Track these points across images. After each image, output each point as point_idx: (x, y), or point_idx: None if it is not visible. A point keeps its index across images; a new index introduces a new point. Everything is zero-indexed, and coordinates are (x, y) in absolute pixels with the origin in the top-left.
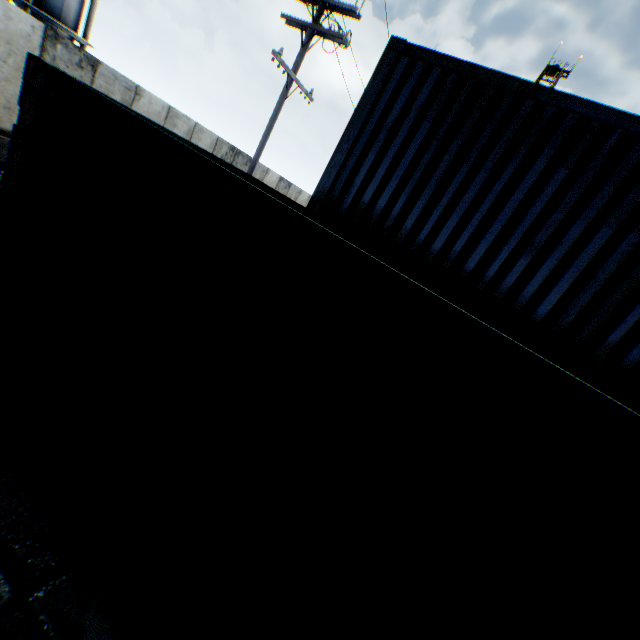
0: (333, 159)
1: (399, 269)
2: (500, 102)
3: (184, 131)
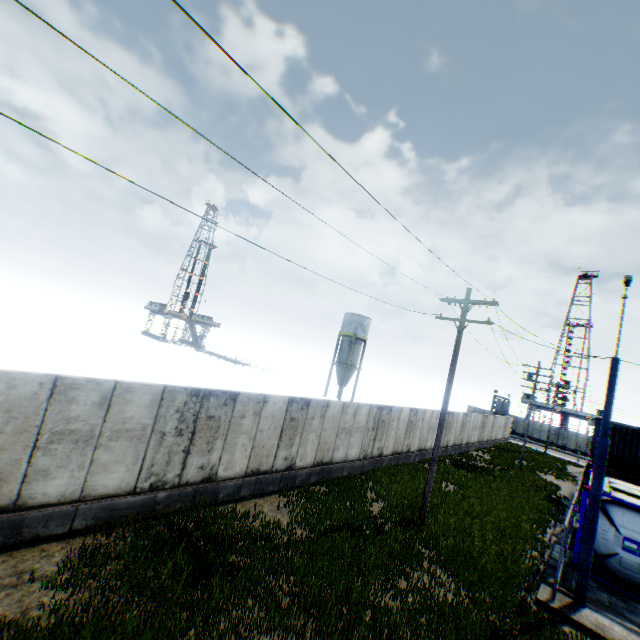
0: (591, 445)
1: (639, 477)
2: (633, 431)
3: (476, 419)
